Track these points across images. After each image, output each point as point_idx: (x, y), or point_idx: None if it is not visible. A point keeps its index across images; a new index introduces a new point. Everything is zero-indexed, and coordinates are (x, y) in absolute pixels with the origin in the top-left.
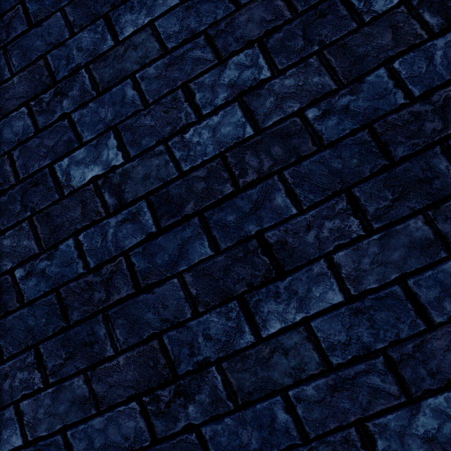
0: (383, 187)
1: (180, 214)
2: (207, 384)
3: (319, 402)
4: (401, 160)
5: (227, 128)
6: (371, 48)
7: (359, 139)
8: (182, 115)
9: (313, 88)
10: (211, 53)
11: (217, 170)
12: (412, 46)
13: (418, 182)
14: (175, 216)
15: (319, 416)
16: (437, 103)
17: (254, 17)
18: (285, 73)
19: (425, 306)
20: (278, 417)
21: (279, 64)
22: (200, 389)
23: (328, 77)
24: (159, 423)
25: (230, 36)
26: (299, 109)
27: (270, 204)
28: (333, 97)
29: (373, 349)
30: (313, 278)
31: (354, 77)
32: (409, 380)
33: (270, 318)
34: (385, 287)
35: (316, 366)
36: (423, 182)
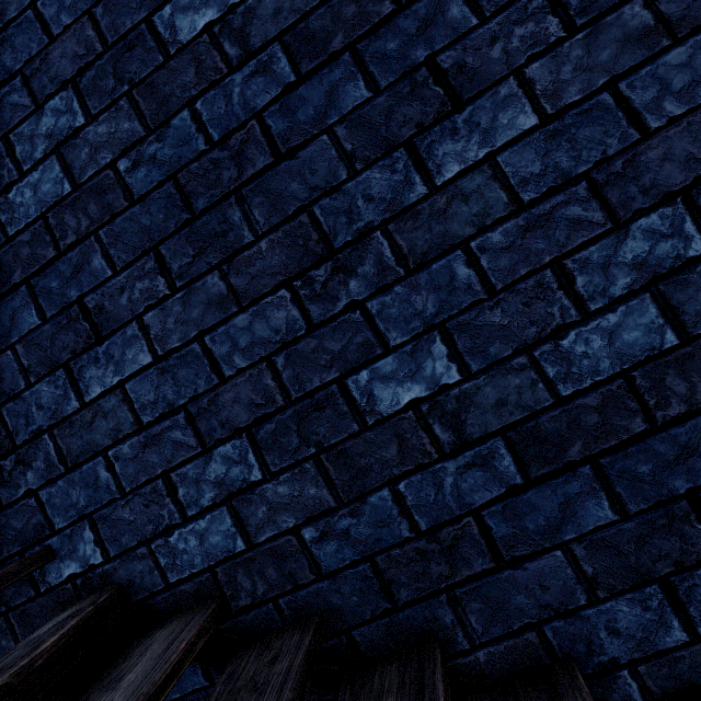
0: (186, 243)
1: (10, 283)
2: (42, 451)
3: (134, 458)
4: (201, 213)
5: (48, 186)
6: (176, 86)
7: (166, 191)
8: (5, 173)
9: (125, 136)
10: (28, 97)
11: (40, 234)
12: (213, 82)
13: (216, 236)
14: (6, 286)
15: (134, 472)
16: (234, 148)
17: (68, 52)
18: (98, 119)
19: (219, 361)
20: (101, 476)
21: (93, 108)
22: (36, 456)
23: (138, 122)
24: (4, 491)
25: (45, 76)
26: (112, 161)
27: (88, 267)
28: (142, 145)
29: (176, 405)
30: (127, 341)
31: (161, 122)
32: (204, 432)
33: (92, 384)
34: (186, 345)
35: (131, 425)
36: (220, 236)
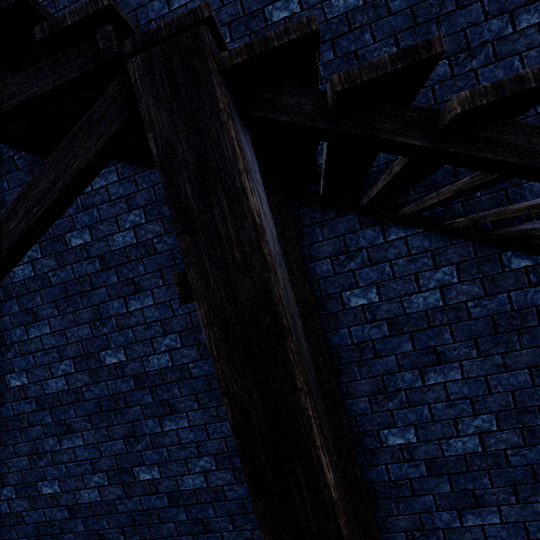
0: None
1: None
2: None
3: None
4: None
5: None
6: None
7: None
8: None
9: None
10: None
11: (51, 3)
12: None
13: None
14: None
15: None
16: None
17: None
18: None
19: None
20: None
21: None
22: None
23: None
24: None
25: None
26: None
27: None
28: None
29: None
30: None
31: None
32: None
33: None
34: None
35: None
36: None
